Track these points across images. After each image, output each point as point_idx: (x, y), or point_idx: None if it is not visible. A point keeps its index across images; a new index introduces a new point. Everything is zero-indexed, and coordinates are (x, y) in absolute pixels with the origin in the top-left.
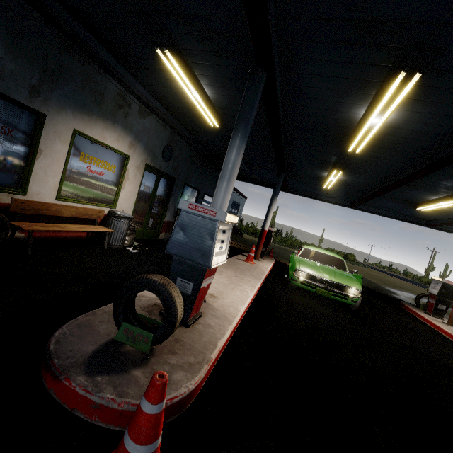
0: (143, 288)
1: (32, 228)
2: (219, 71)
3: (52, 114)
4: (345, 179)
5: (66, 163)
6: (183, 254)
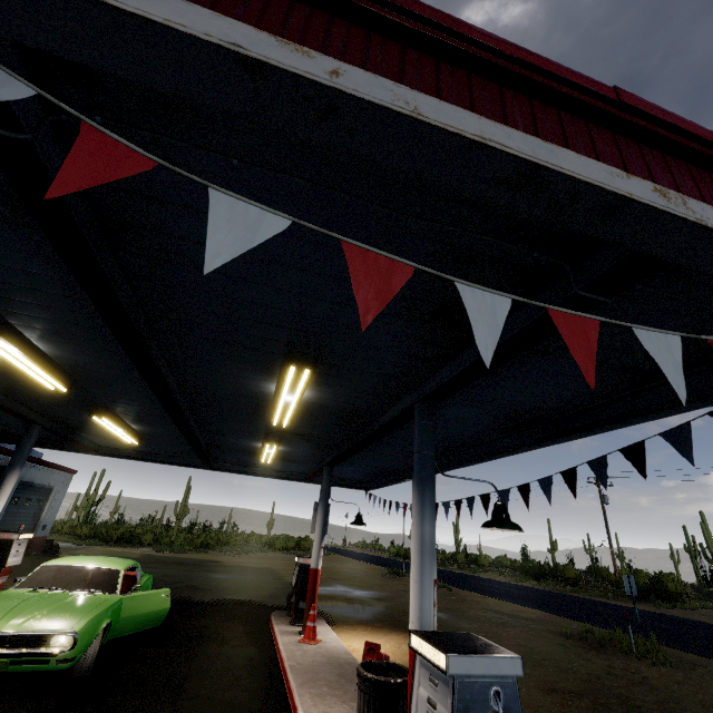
0: None
1: None
2: None
3: None
4: (143, 428)
5: None
6: None
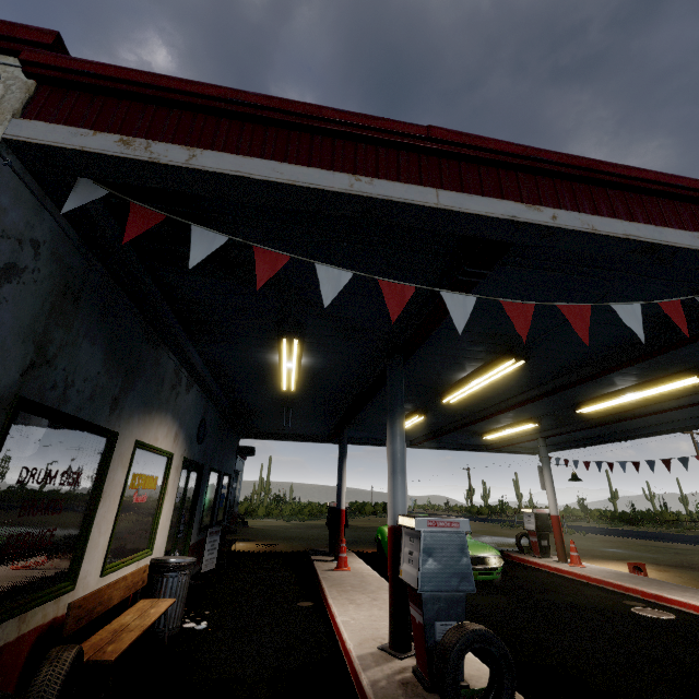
0: (472, 646)
1: (112, 652)
2: (337, 348)
3: (121, 428)
4: (418, 421)
5: (121, 500)
6: (441, 586)
